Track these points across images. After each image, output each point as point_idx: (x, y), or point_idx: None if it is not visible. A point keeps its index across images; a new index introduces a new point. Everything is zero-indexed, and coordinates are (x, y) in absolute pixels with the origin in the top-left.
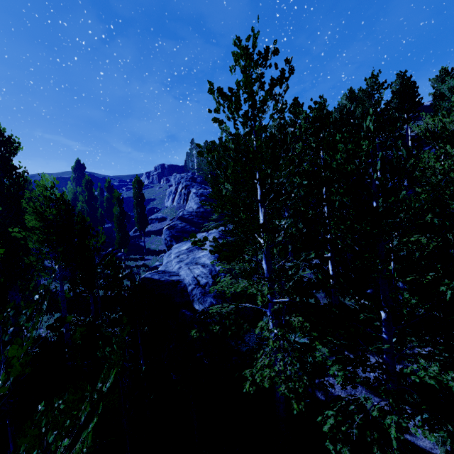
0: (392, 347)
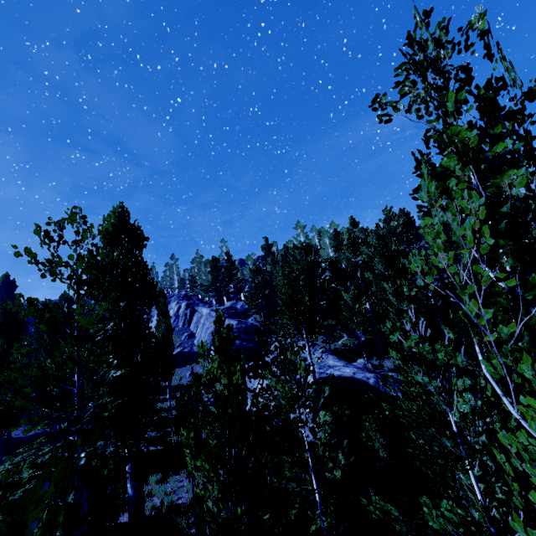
0: None
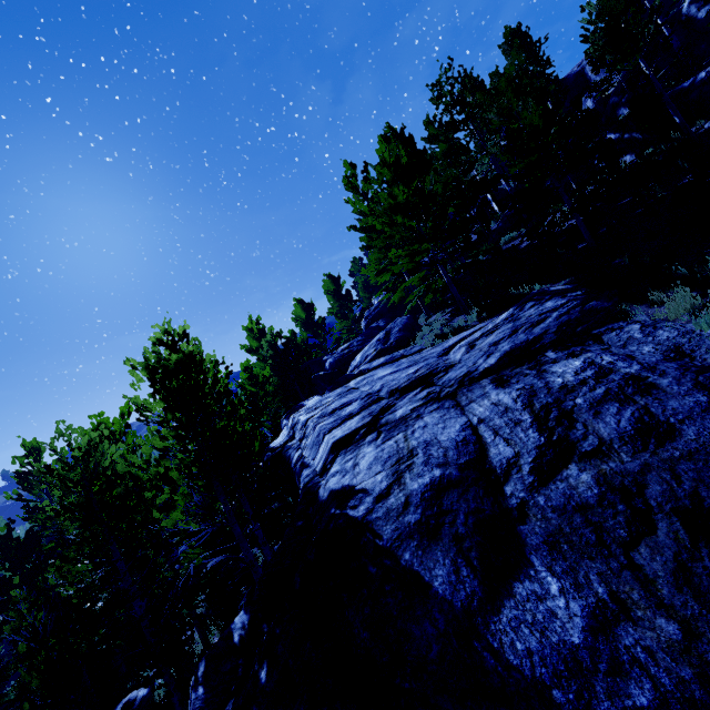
0: None
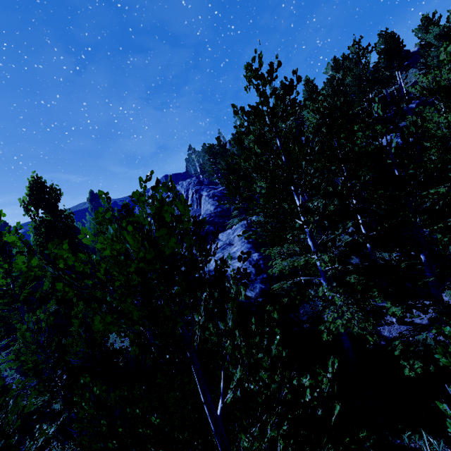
0: (436, 281)
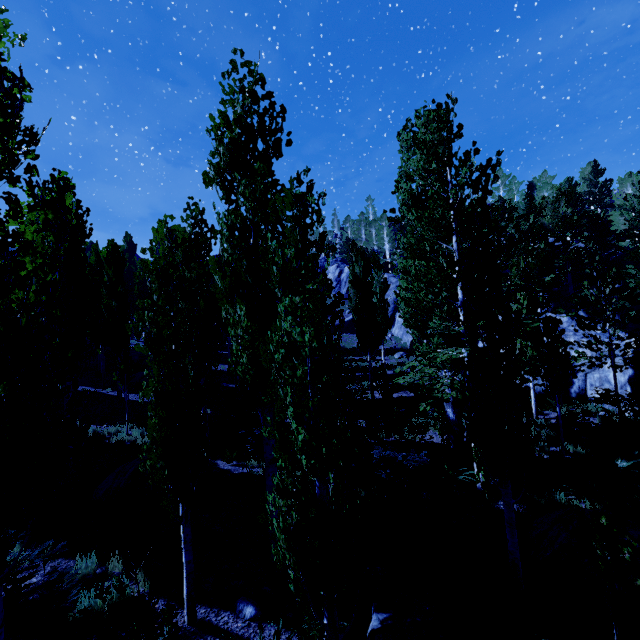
0: None
